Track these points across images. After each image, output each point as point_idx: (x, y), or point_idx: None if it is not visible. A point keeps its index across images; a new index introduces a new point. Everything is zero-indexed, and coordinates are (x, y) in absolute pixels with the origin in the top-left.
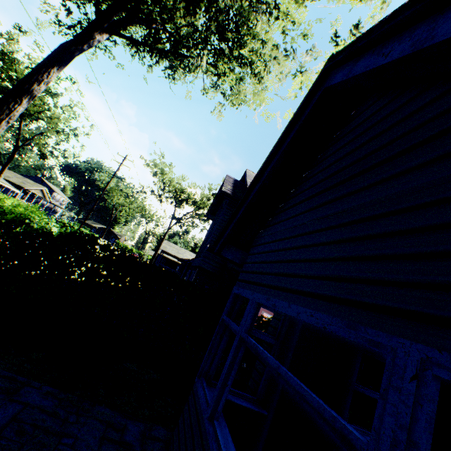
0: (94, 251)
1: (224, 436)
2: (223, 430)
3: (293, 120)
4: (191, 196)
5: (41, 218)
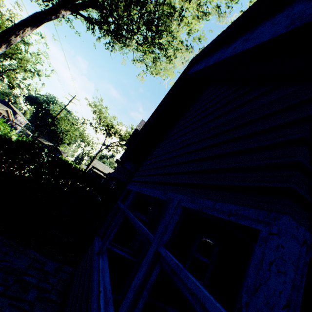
0: (41, 156)
1: (104, 263)
2: (104, 261)
3: (170, 90)
4: (118, 131)
5: (5, 128)
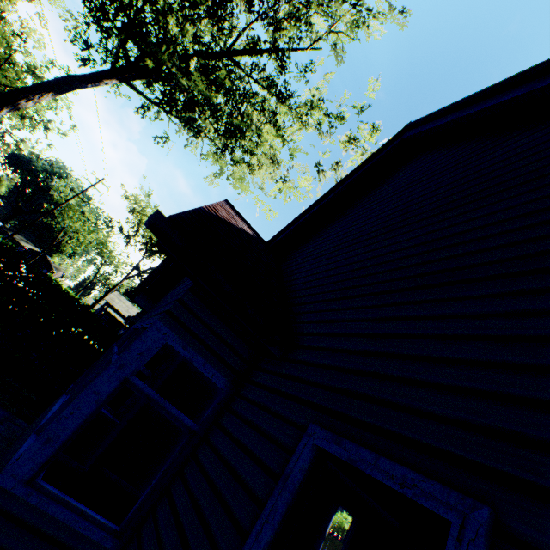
0: (19, 268)
1: None
2: None
3: None
4: None
5: None
